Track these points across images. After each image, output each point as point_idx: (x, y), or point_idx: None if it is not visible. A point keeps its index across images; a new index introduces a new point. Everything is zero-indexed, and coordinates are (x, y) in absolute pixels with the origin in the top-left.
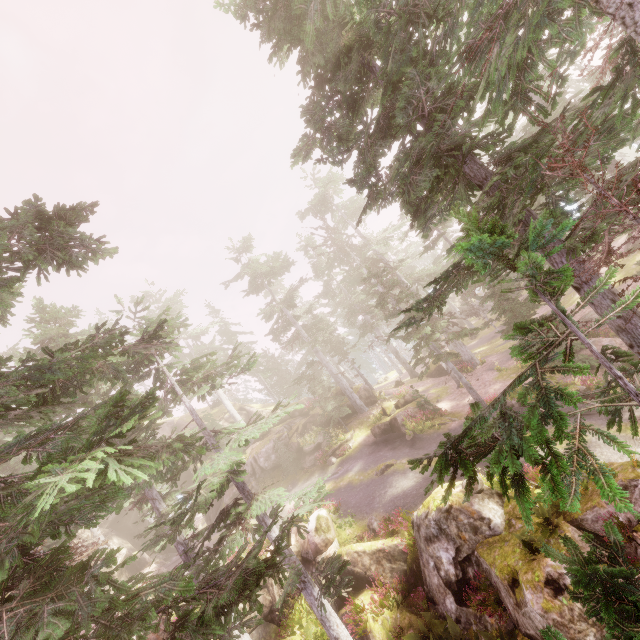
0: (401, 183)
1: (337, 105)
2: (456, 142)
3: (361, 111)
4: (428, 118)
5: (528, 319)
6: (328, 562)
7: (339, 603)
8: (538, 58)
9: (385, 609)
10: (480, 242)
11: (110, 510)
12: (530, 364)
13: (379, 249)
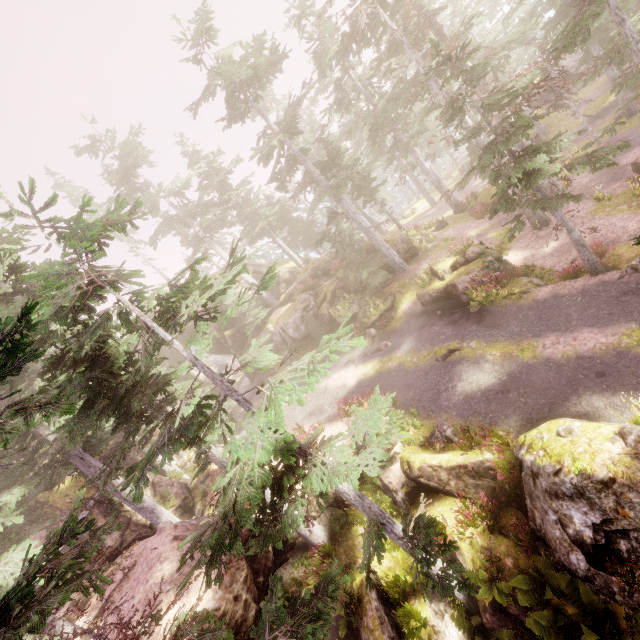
0: None
1: None
2: None
3: None
4: None
5: None
6: (418, 526)
7: (409, 502)
8: None
9: (472, 528)
10: None
11: None
12: None
13: None
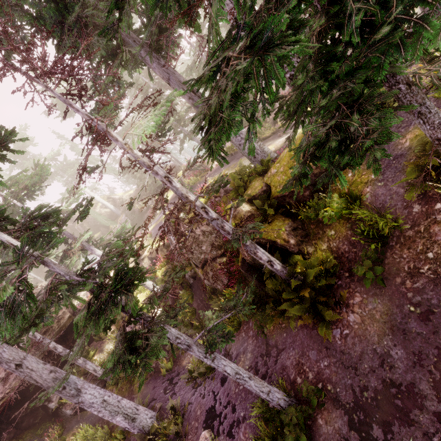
0: (31, 26)
1: None
2: None
3: None
4: None
5: None
6: None
7: None
8: None
9: (163, 267)
10: None
11: None
12: None
13: None
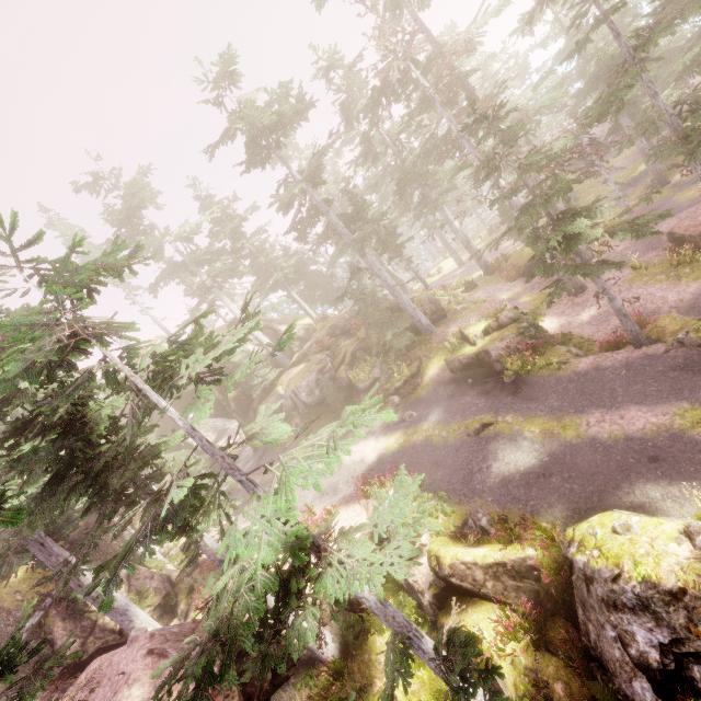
0: None
1: None
2: None
3: None
4: None
5: None
6: (454, 644)
7: (438, 606)
8: None
9: (513, 643)
10: None
11: None
12: None
13: None
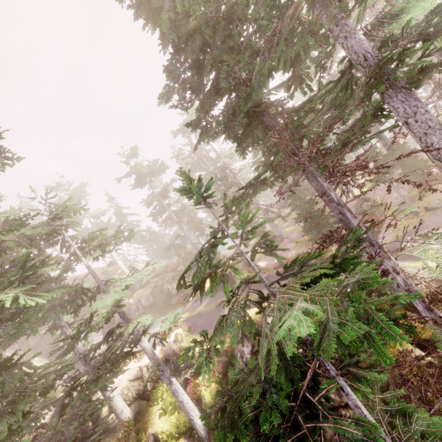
0: (223, 126)
1: (189, 66)
2: (257, 103)
3: (204, 73)
4: (243, 84)
5: (309, 211)
6: (177, 357)
7: (186, 383)
8: (304, 57)
9: (212, 383)
10: (184, 188)
11: (25, 327)
12: (208, 239)
13: (229, 160)
